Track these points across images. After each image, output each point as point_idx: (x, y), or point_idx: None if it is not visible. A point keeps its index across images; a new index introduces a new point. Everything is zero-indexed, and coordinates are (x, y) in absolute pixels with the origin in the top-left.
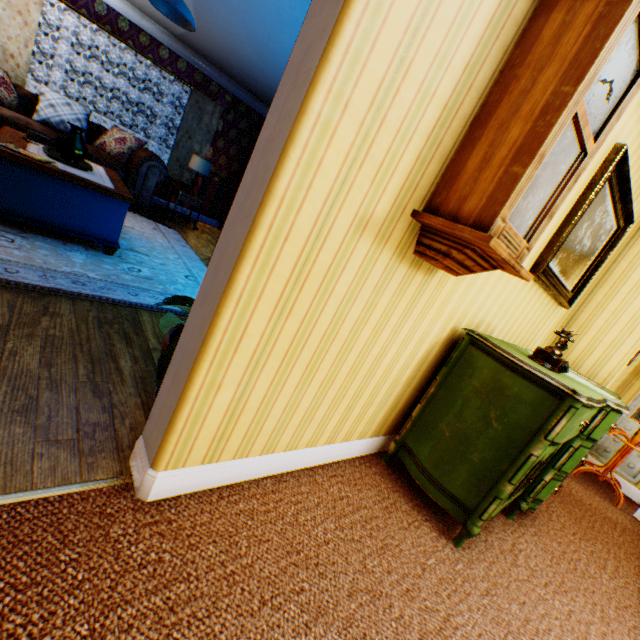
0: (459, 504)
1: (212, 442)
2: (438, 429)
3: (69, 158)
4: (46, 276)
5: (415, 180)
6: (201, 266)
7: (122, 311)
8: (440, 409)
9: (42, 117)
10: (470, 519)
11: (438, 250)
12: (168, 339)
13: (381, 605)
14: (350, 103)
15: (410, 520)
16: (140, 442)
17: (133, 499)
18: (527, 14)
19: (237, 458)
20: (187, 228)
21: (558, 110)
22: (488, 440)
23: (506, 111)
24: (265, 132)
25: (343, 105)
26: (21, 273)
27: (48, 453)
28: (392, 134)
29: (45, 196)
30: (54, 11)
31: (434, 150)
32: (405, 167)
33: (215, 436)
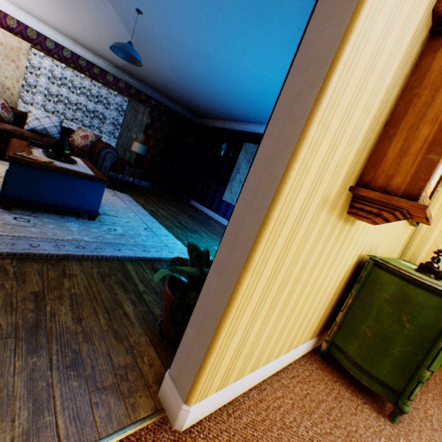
0: (388, 388)
1: (224, 374)
2: (360, 330)
3: (60, 156)
4: (58, 245)
5: (353, 167)
6: (151, 219)
7: (113, 264)
8: (359, 315)
9: (31, 127)
10: (400, 400)
11: (369, 211)
12: (168, 290)
13: None
14: (328, 127)
15: (354, 405)
16: (167, 380)
17: (171, 431)
18: (417, 54)
19: (236, 380)
20: (132, 191)
21: None
22: (404, 337)
23: (413, 117)
24: (263, 149)
25: (325, 129)
26: (41, 246)
27: (101, 401)
28: (346, 141)
29: (49, 186)
30: (36, 58)
31: (364, 146)
32: (349, 160)
33: (226, 369)
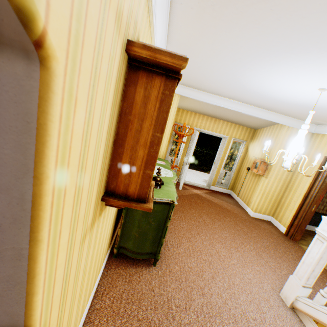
0: (151, 253)
1: None
2: (133, 235)
3: None
4: None
5: (99, 190)
6: None
7: None
8: (130, 226)
9: None
10: (156, 255)
11: None
12: None
13: (153, 326)
14: (62, 227)
15: (139, 275)
16: None
17: None
18: (123, 83)
19: None
20: None
21: (158, 145)
22: (153, 229)
23: (132, 140)
24: None
25: (58, 234)
26: None
27: None
28: (86, 197)
29: None
30: None
31: (103, 171)
32: (95, 194)
33: None
